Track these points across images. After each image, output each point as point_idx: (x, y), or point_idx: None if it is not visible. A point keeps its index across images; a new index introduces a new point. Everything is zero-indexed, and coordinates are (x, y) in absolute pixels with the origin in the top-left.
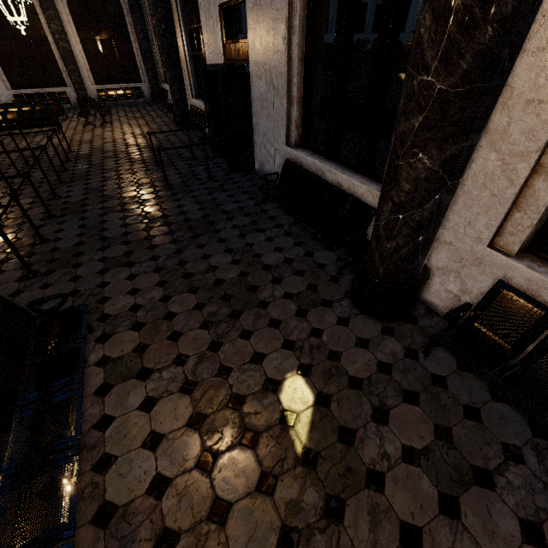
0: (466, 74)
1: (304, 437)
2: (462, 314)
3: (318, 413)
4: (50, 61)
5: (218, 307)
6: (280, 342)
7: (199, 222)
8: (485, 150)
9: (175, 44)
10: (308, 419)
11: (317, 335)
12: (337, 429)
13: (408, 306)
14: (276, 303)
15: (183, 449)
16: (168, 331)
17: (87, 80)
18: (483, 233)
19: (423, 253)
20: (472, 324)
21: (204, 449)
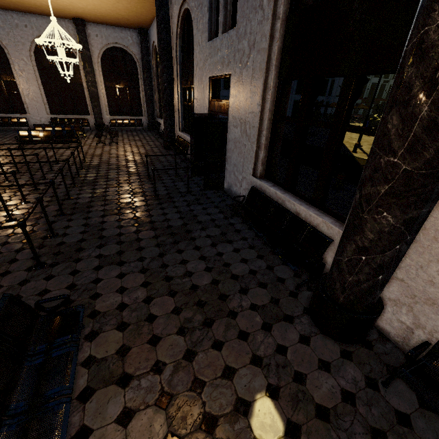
0: (428, 161)
1: None
2: (421, 351)
3: None
4: (81, 98)
5: (193, 313)
6: (249, 356)
7: (179, 229)
8: (435, 211)
9: (172, 95)
10: None
11: (282, 352)
12: None
13: (365, 332)
14: (243, 314)
15: None
16: (148, 334)
17: (105, 112)
18: (435, 278)
19: (381, 288)
20: (431, 362)
21: None
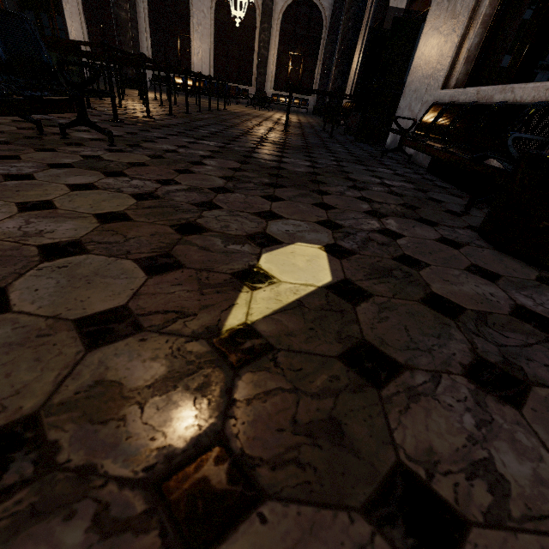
0: None
1: (262, 311)
2: None
3: (322, 298)
4: (249, 66)
5: (259, 176)
6: (318, 218)
7: (296, 145)
8: None
9: (354, 42)
10: (293, 297)
11: (389, 235)
12: (352, 340)
13: None
14: (340, 197)
15: (55, 226)
16: (181, 167)
17: (269, 84)
18: None
19: None
20: None
21: (78, 239)
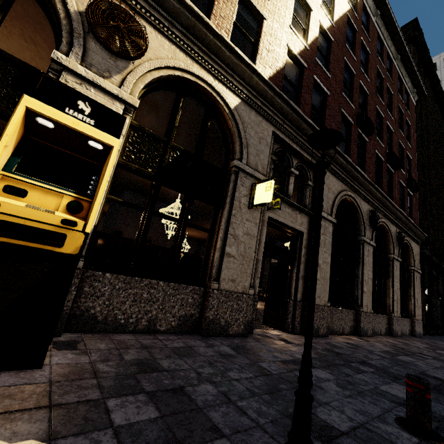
0: None
1: None
2: None
3: None
4: None
5: None
6: None
7: None
8: None
9: None
10: None
11: None
12: None
13: None
14: None
15: None
16: None
17: None
18: None
19: None
20: None
21: None
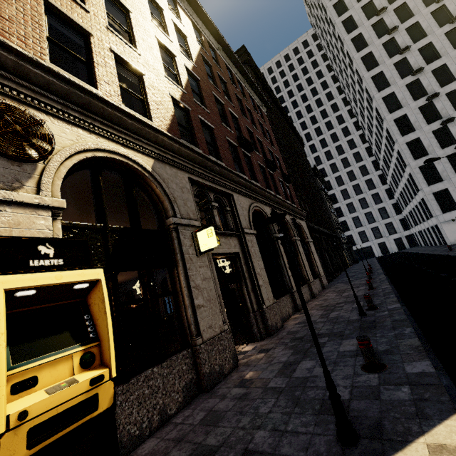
0: None
1: None
2: None
3: None
4: None
5: None
6: None
7: None
8: None
9: None
10: None
11: None
12: None
13: None
14: None
15: None
16: None
17: None
18: None
19: None
20: None
21: None
